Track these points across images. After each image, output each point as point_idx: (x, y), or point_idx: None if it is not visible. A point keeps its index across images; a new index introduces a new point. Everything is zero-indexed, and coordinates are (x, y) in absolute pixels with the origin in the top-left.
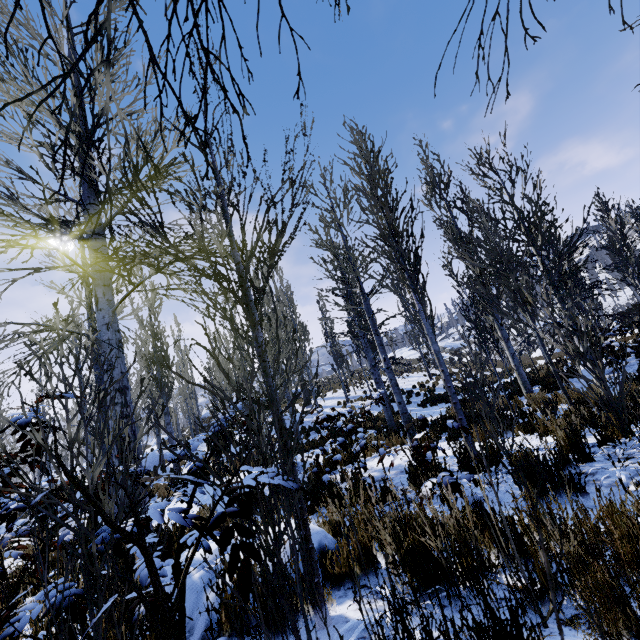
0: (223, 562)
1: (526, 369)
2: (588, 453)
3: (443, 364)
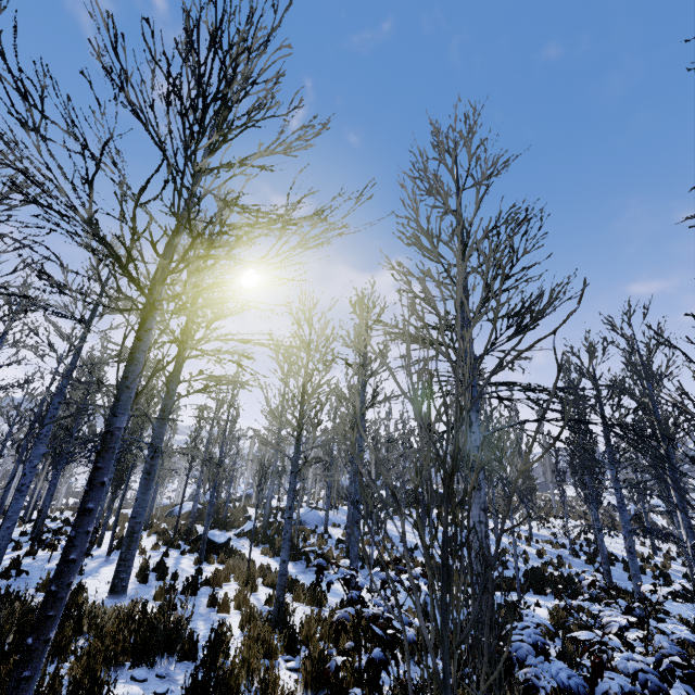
0: None
1: None
2: None
3: None
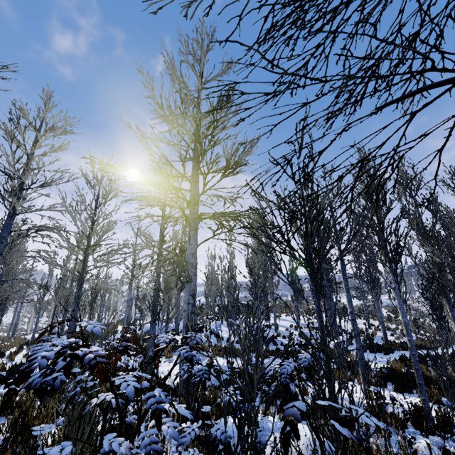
0: (281, 444)
1: None
2: None
3: (410, 335)
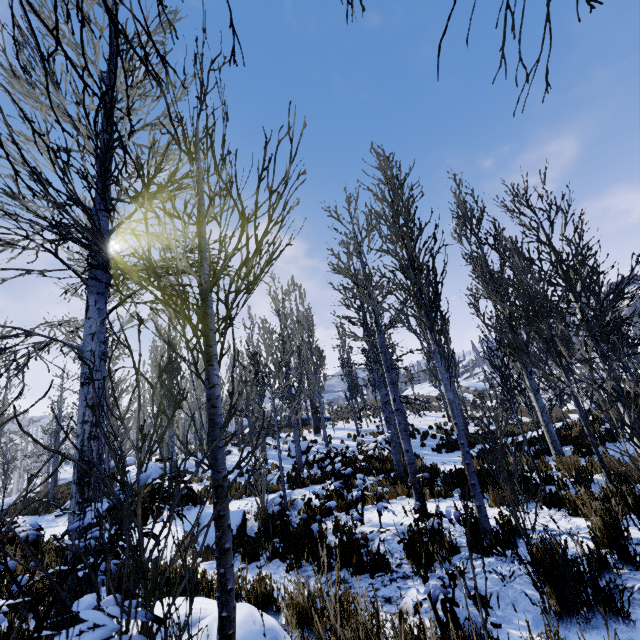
0: None
1: (557, 423)
2: (633, 557)
3: (457, 416)
